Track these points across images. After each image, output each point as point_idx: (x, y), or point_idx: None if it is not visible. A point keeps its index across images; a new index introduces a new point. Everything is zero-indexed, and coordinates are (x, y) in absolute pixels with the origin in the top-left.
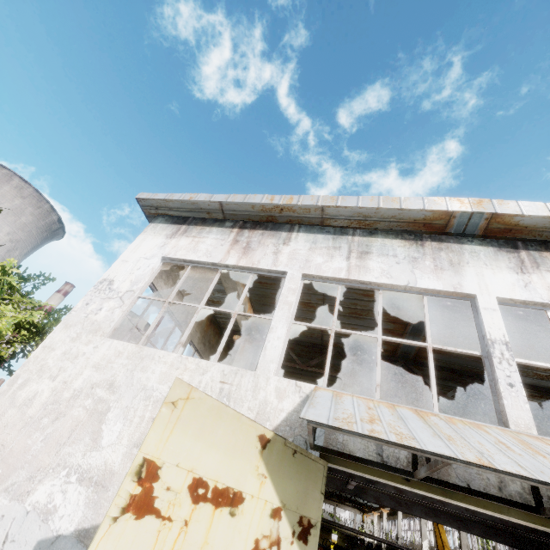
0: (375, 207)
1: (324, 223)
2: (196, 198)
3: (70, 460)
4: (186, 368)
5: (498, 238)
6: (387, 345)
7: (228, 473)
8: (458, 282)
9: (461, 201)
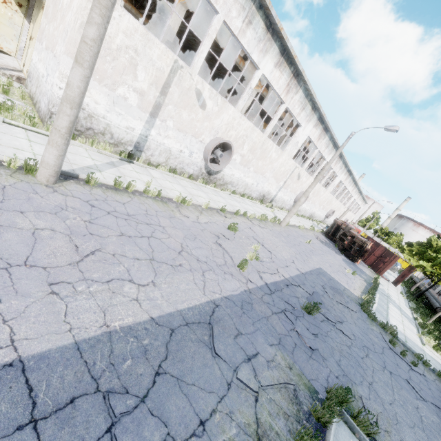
0: None
1: None
2: None
3: None
4: None
5: None
6: None
7: None
8: None
9: None
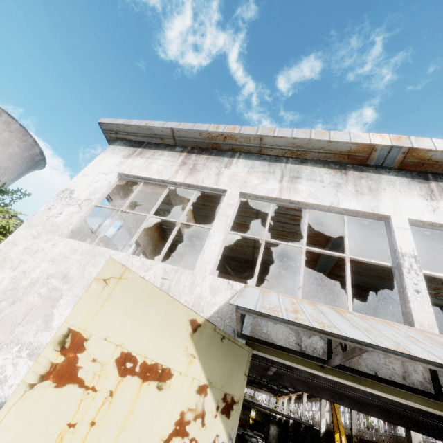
0: (307, 138)
1: (261, 151)
2: (151, 124)
3: (23, 338)
4: (133, 265)
5: (411, 171)
6: (306, 263)
7: (157, 350)
8: (375, 205)
9: (383, 136)
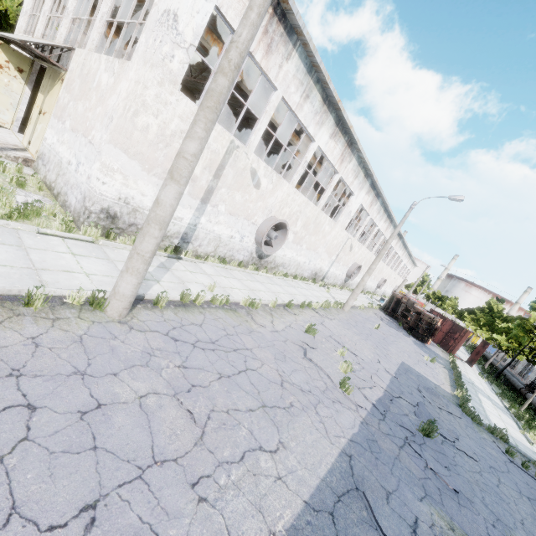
0: None
1: None
2: None
3: None
4: None
5: None
6: None
7: None
8: None
9: None
